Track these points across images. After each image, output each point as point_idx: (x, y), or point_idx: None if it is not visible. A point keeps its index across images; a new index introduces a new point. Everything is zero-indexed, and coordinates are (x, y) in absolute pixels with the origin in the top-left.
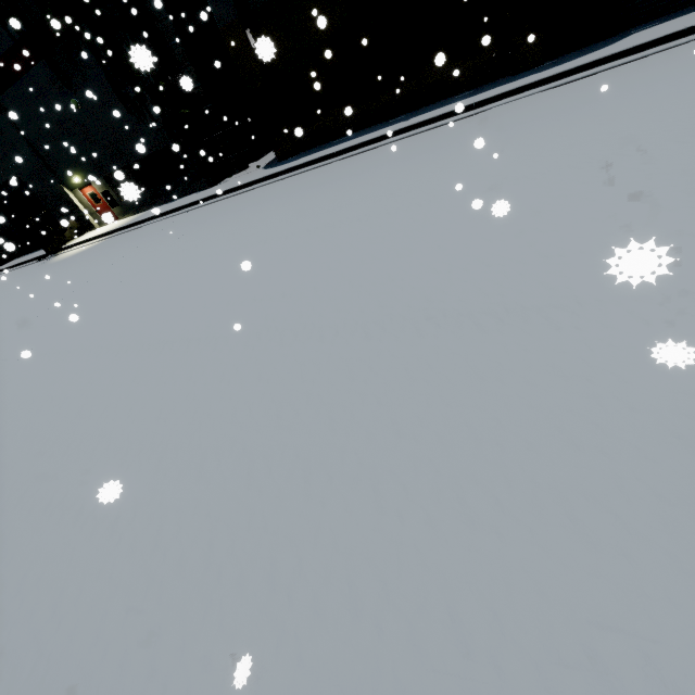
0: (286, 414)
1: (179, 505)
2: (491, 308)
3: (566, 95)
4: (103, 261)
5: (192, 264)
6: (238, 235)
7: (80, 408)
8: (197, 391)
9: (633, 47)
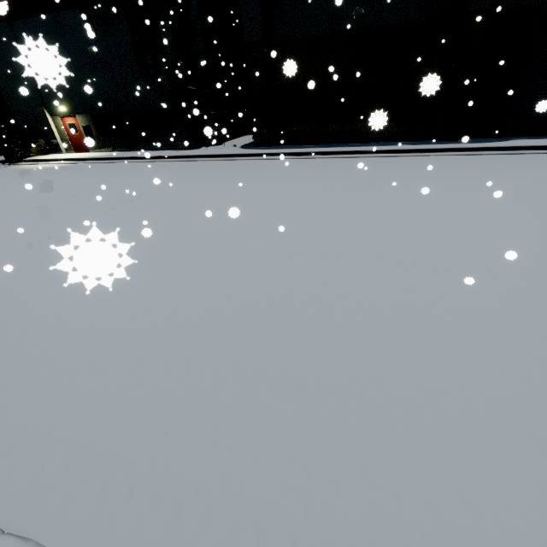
0: (476, 321)
1: (435, 385)
2: None
3: (491, 160)
4: (93, 178)
5: (223, 198)
6: (257, 187)
7: (193, 291)
8: (344, 293)
9: (524, 146)
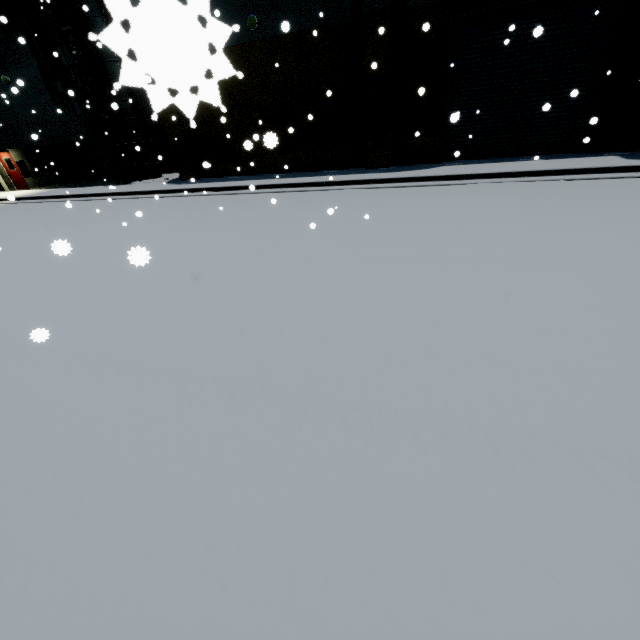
0: None
1: None
2: (126, 360)
3: (375, 197)
4: None
5: (24, 253)
6: (84, 236)
7: None
8: None
9: (432, 176)
